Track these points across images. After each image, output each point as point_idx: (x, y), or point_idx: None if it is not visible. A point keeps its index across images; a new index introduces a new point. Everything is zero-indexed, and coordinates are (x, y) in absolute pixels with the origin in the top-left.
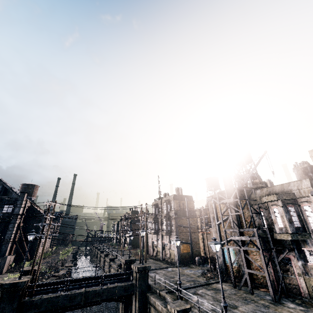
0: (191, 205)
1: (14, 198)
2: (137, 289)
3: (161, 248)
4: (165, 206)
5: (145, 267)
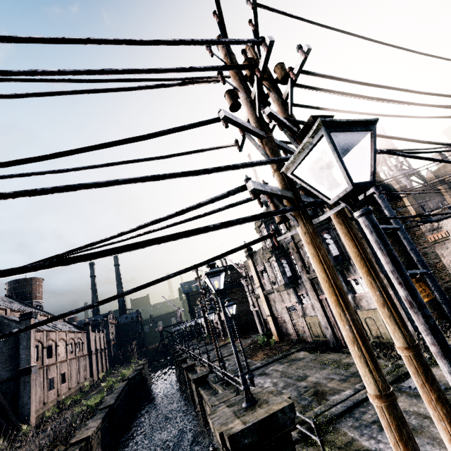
0: None
1: None
2: None
3: (320, 315)
4: None
5: None
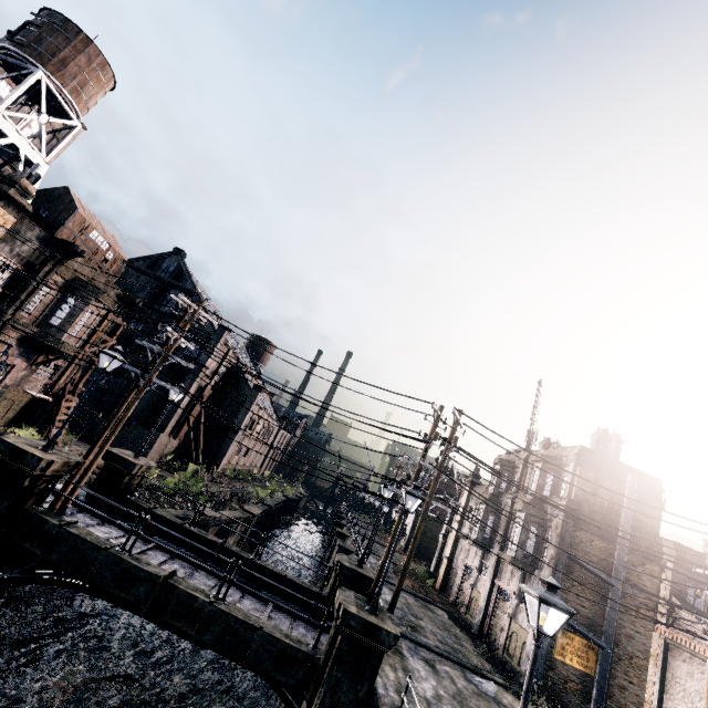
0: (647, 512)
1: (207, 333)
2: (319, 687)
3: (483, 596)
4: (535, 474)
5: (376, 628)
